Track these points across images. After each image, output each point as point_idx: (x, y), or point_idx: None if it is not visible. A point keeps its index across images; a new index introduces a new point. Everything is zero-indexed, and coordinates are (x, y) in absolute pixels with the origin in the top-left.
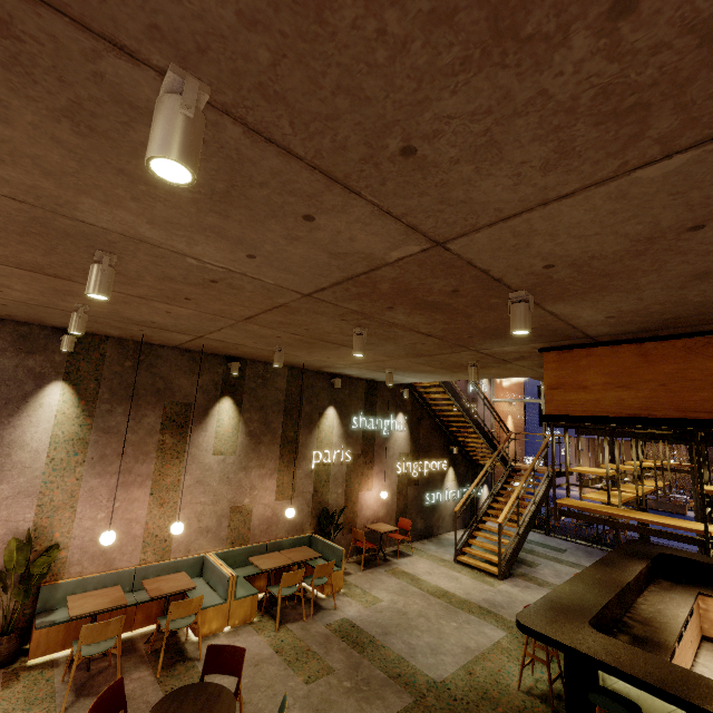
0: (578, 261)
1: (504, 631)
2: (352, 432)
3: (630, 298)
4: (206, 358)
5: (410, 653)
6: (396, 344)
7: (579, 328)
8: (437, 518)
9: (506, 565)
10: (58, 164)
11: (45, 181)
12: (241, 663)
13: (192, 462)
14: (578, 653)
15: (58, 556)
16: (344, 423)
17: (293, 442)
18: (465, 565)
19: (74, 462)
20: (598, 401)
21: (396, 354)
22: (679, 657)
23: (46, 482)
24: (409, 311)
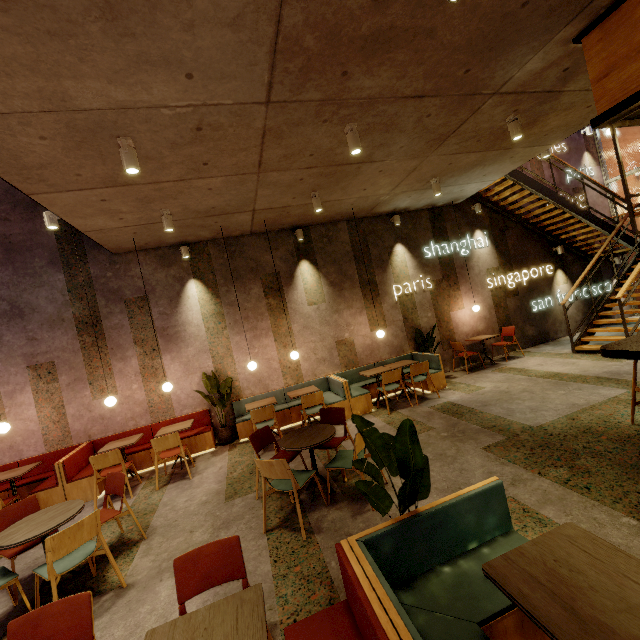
0: None
1: (625, 389)
2: (427, 262)
3: None
4: (277, 235)
5: (508, 413)
6: (403, 133)
7: None
8: (551, 323)
9: None
10: (26, 55)
11: (37, 79)
12: (343, 416)
13: (295, 314)
14: None
15: (235, 385)
16: (416, 256)
17: (371, 283)
18: (586, 353)
19: (220, 328)
20: None
21: (418, 151)
22: None
23: (210, 343)
24: (365, 67)
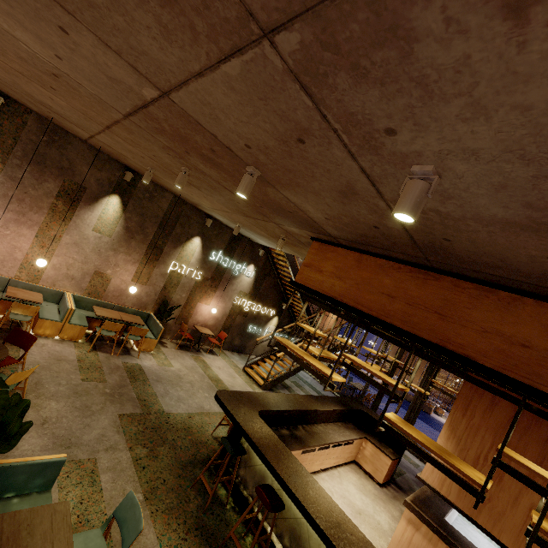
0: (261, 148)
1: None
2: (209, 261)
3: (322, 201)
4: (109, 160)
5: (163, 394)
6: (222, 196)
7: (318, 223)
8: (252, 344)
9: (270, 383)
10: None
11: None
12: (31, 344)
13: (74, 229)
14: (232, 417)
15: None
16: (205, 253)
17: (159, 249)
18: (248, 374)
19: None
20: (323, 282)
21: (231, 208)
22: (315, 456)
23: None
24: (202, 161)
